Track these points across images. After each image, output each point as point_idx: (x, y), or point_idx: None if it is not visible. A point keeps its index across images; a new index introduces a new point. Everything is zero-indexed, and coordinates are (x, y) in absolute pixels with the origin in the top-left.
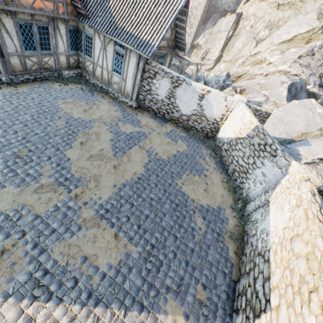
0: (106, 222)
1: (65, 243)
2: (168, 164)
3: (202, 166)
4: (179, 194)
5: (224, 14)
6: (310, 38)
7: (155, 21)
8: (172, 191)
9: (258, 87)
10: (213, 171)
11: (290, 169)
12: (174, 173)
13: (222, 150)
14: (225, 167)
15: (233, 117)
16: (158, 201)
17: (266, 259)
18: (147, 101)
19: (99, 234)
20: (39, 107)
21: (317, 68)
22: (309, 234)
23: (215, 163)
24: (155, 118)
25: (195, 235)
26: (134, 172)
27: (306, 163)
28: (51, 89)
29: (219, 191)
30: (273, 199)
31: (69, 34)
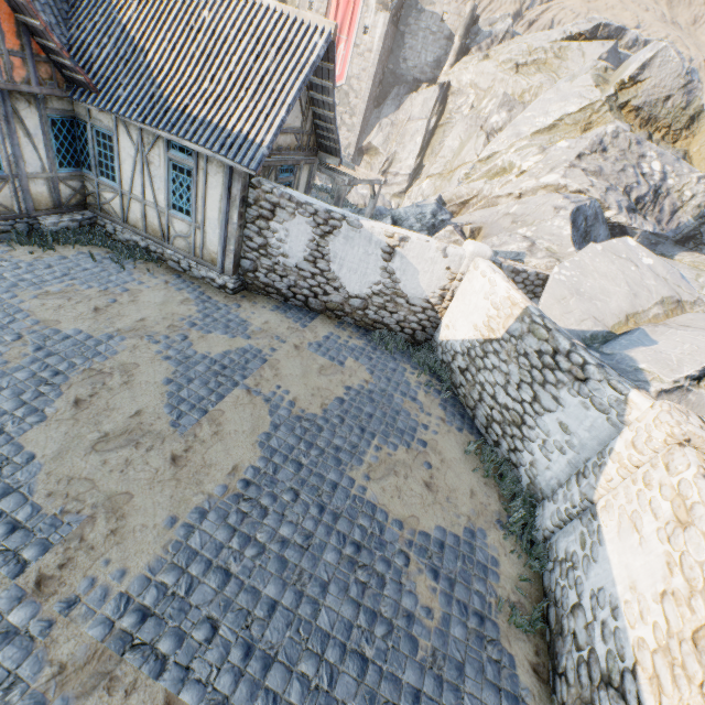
0: (137, 662)
1: None
2: (326, 427)
3: (411, 418)
4: (362, 509)
5: (416, 86)
6: (588, 121)
7: (259, 91)
8: (341, 504)
9: (507, 222)
10: (441, 427)
11: (630, 413)
12: (342, 450)
13: (454, 371)
14: (468, 411)
15: (467, 293)
16: (304, 546)
17: None
18: (261, 272)
19: None
20: None
21: (618, 175)
22: None
23: (441, 406)
24: (285, 311)
25: (418, 639)
26: (232, 467)
27: (662, 391)
28: (3, 262)
29: (462, 481)
30: (603, 495)
31: (53, 129)
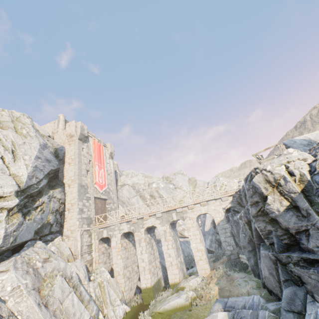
0: None
1: None
2: None
3: None
4: None
5: None
6: (190, 181)
7: None
8: None
9: None
10: None
11: None
12: None
13: None
14: None
15: None
16: None
17: None
18: None
19: None
20: None
21: None
22: None
23: None
24: None
25: None
26: None
27: None
28: None
29: None
30: None
31: None
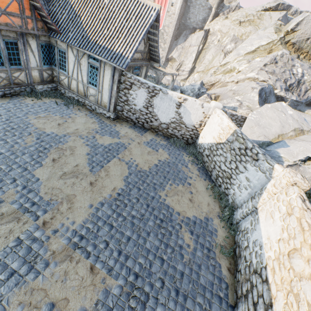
0: (80, 253)
1: (26, 288)
2: (150, 175)
3: (185, 174)
4: (164, 207)
5: (194, 31)
6: (271, 48)
7: (127, 35)
8: (155, 204)
9: (231, 93)
10: (197, 178)
11: (274, 173)
12: (156, 184)
13: (204, 156)
14: (208, 173)
15: (211, 123)
16: (141, 218)
17: (264, 279)
18: (125, 112)
19: (71, 270)
20: (6, 124)
21: (281, 74)
22: (309, 249)
23: (198, 170)
24: (134, 128)
25: (184, 255)
26: (113, 188)
27: (288, 165)
28: (22, 104)
29: (204, 199)
30: (261, 205)
31: (41, 49)
